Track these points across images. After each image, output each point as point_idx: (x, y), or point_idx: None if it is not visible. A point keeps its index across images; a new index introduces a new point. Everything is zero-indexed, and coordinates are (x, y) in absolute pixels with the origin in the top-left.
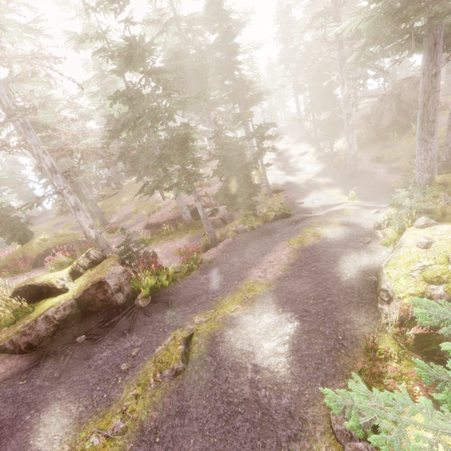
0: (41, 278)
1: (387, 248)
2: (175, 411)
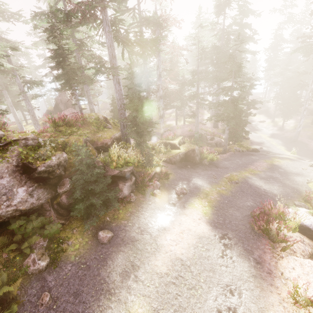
0: (171, 141)
1: None
2: (240, 191)
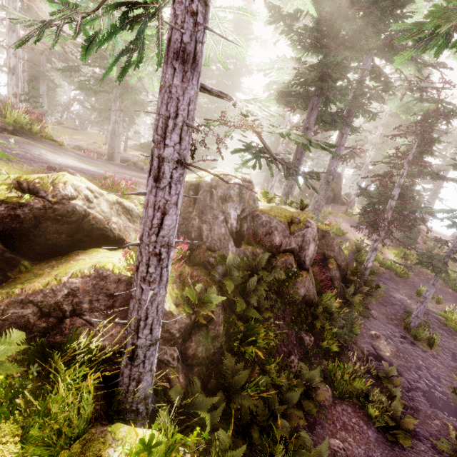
0: None
1: None
2: None
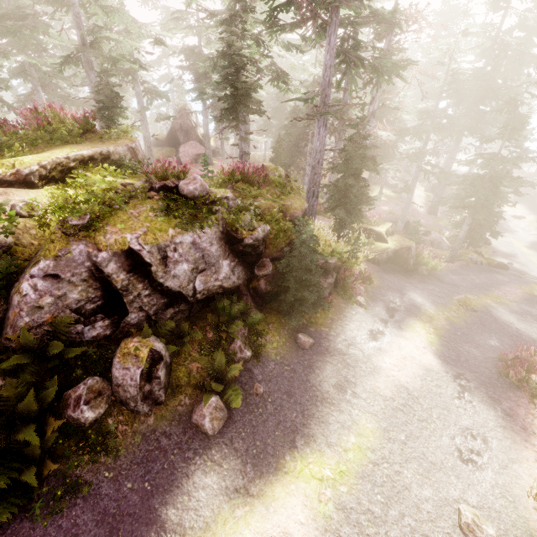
0: (375, 228)
1: None
2: (479, 323)
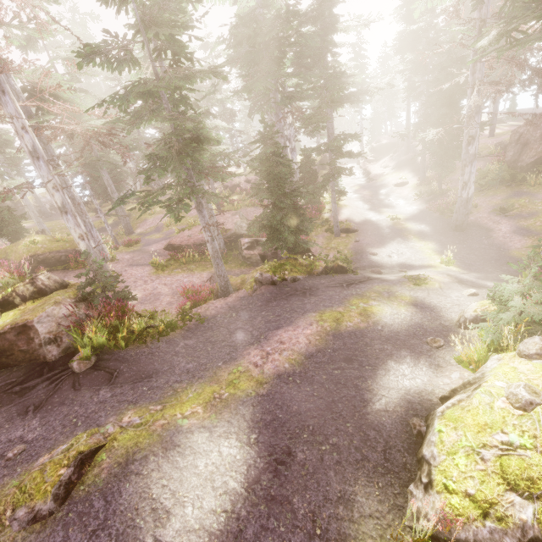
0: None
1: (464, 369)
2: None
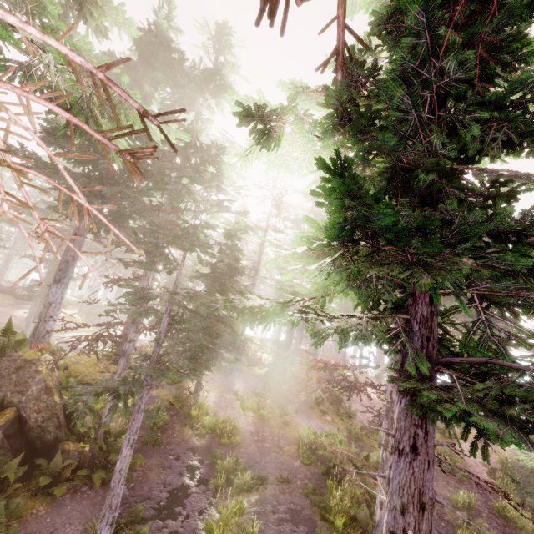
0: None
1: None
2: None
